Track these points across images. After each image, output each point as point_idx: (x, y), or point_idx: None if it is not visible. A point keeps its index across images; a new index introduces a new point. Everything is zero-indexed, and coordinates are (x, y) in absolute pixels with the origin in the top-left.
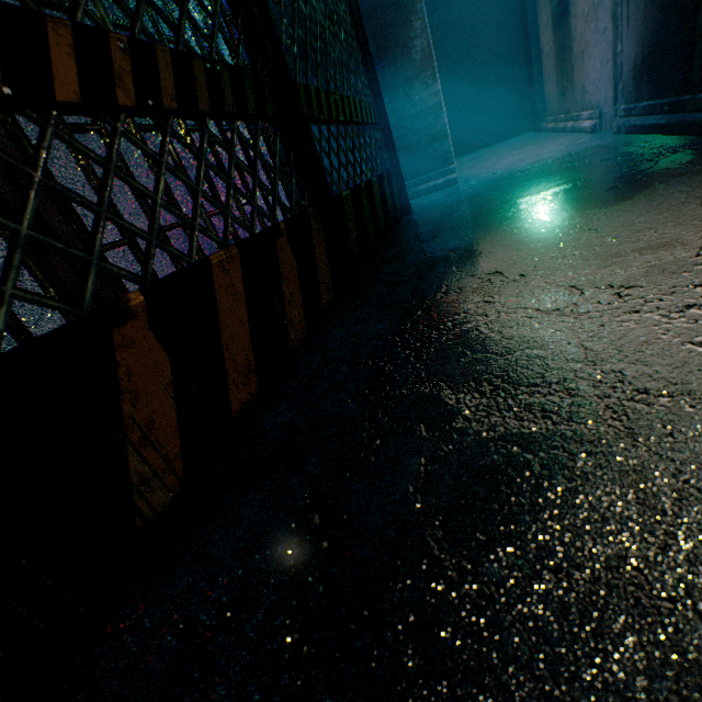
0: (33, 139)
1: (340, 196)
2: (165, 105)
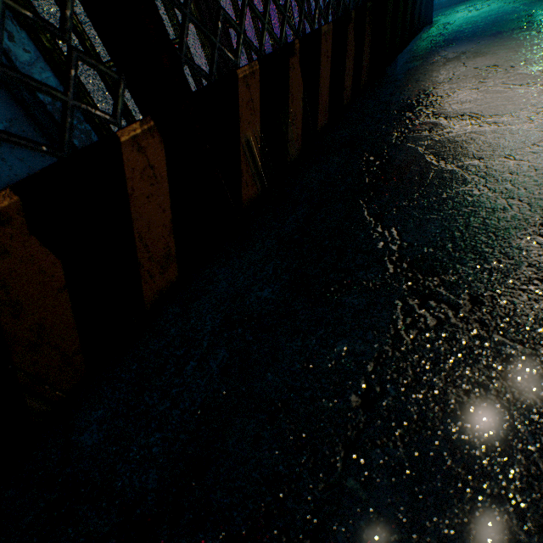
0: None
1: None
2: None
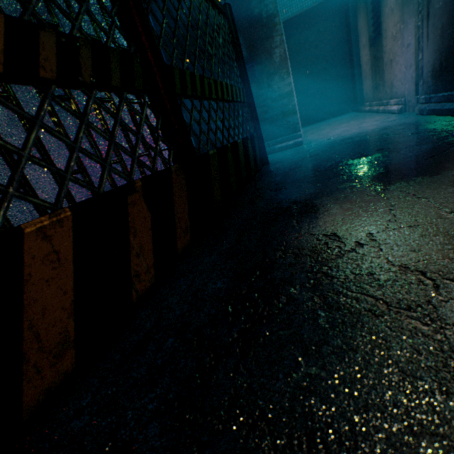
0: None
1: (206, 154)
2: None
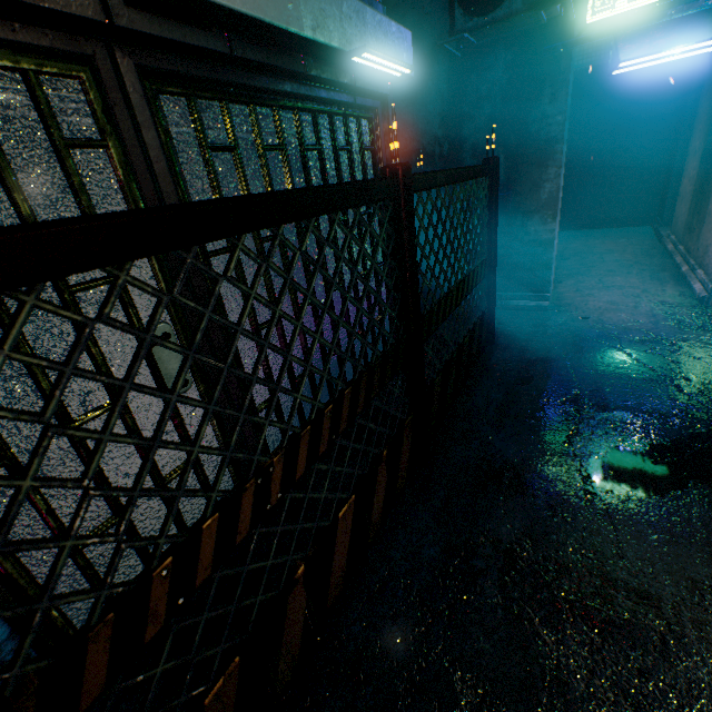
0: (226, 298)
1: (432, 386)
2: (340, 431)
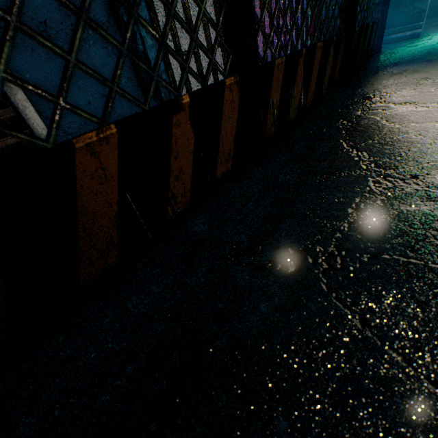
0: None
1: (354, 30)
2: None
